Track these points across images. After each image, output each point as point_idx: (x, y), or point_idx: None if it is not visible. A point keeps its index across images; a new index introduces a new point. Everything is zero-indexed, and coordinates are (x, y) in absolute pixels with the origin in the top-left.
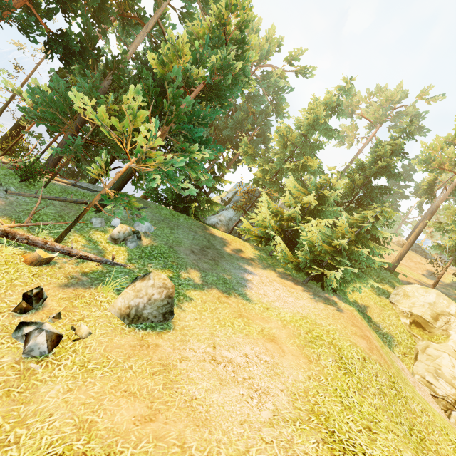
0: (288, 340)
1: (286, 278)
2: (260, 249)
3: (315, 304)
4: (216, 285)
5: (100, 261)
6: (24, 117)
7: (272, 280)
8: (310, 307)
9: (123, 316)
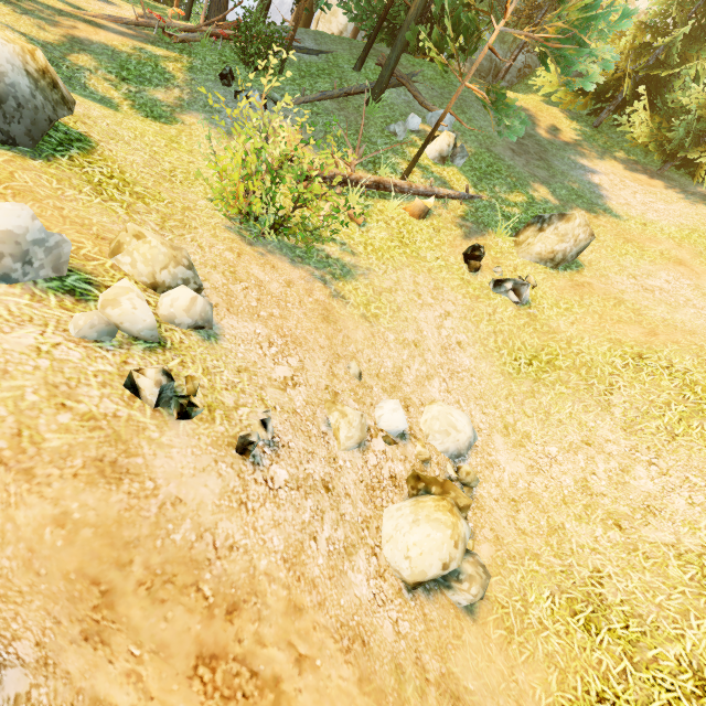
0: (694, 261)
1: (636, 170)
2: (577, 118)
3: (695, 208)
4: (574, 202)
5: (458, 197)
6: None
7: (622, 178)
8: (691, 214)
9: (544, 261)
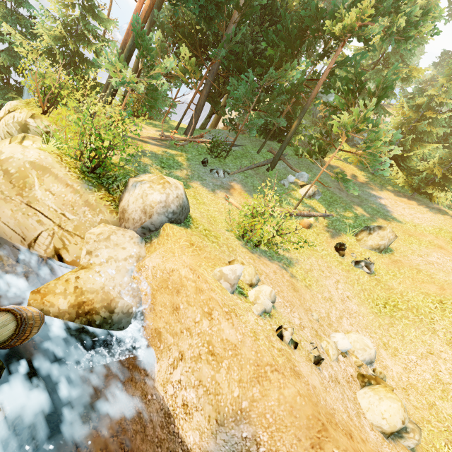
0: (447, 246)
1: (400, 196)
2: (363, 169)
3: (437, 216)
4: (377, 215)
5: (322, 216)
6: (135, 72)
7: (395, 200)
8: (436, 220)
9: (374, 249)
